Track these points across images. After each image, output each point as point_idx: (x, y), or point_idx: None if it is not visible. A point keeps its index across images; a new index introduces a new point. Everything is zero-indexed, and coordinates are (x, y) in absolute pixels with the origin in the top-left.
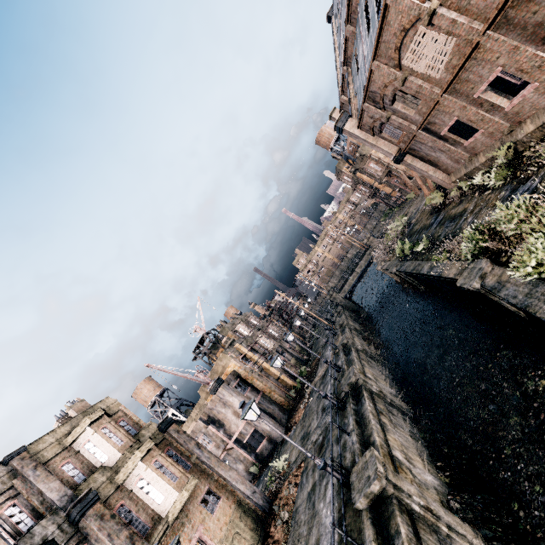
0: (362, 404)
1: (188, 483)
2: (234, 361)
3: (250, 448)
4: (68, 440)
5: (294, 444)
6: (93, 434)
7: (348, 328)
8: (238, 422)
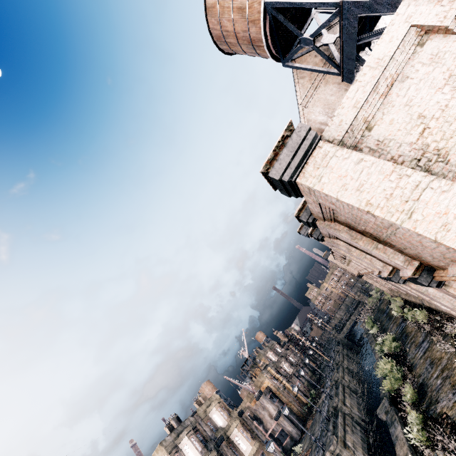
0: (337, 418)
1: (255, 443)
2: (268, 380)
3: (279, 441)
4: (207, 411)
5: (303, 428)
6: (216, 411)
7: (342, 367)
8: (272, 422)
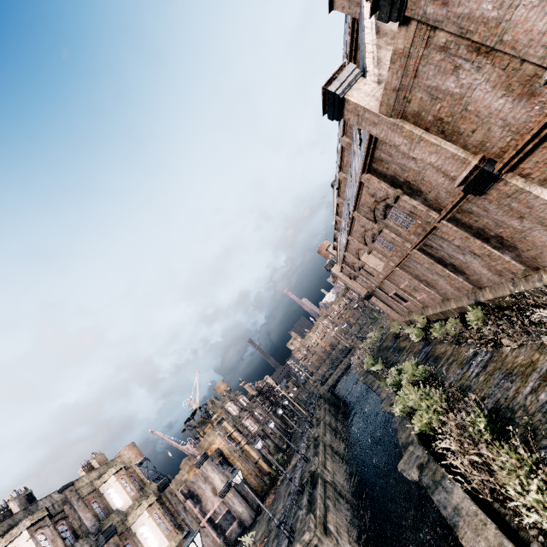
0: (316, 488)
1: (176, 536)
2: (220, 439)
3: (221, 529)
4: (98, 483)
5: (261, 505)
6: (115, 482)
7: (323, 422)
8: (215, 500)
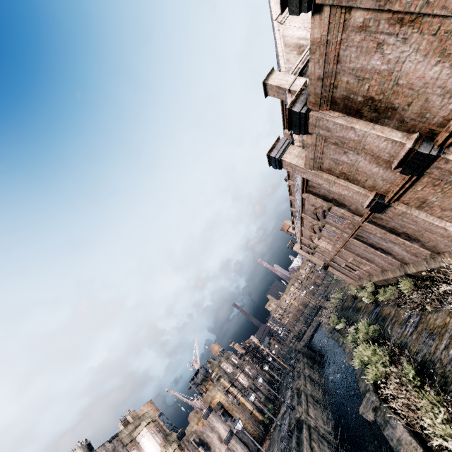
0: (302, 432)
1: None
2: (220, 393)
3: None
4: (134, 434)
5: (259, 447)
6: (147, 432)
7: (303, 375)
8: (221, 447)
